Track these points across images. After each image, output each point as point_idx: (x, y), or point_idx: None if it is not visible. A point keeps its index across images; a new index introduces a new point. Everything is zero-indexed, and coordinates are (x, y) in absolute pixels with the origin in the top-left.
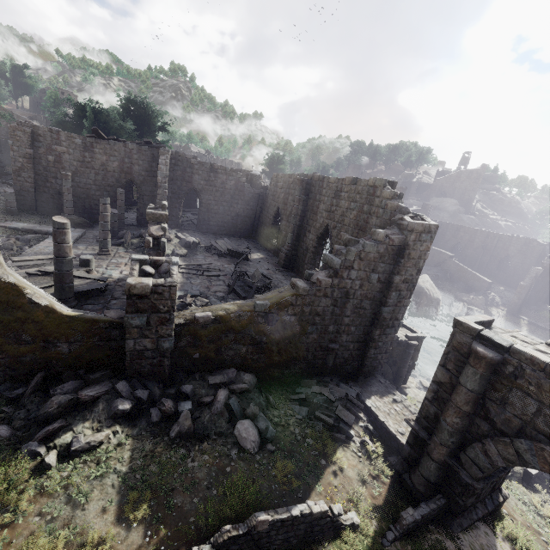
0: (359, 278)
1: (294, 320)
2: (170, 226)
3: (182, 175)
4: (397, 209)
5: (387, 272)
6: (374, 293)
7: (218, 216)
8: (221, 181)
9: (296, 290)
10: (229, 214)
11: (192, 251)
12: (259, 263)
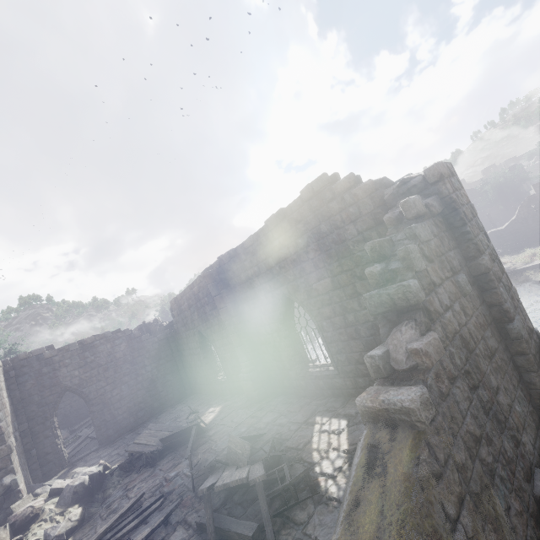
0: (451, 296)
1: (473, 523)
2: (48, 474)
3: (38, 383)
4: (375, 187)
5: (462, 264)
6: (480, 310)
7: (126, 401)
8: (106, 354)
9: (407, 425)
10: (140, 387)
11: (96, 496)
12: (222, 422)
